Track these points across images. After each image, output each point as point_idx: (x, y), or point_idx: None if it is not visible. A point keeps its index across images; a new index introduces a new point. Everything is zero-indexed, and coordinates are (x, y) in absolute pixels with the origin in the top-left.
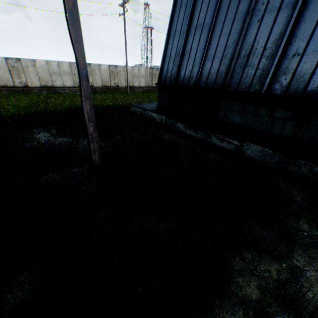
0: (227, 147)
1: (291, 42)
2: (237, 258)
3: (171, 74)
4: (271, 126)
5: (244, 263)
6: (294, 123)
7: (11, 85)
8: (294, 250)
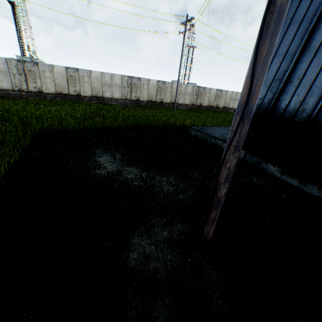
0: None
1: None
2: None
3: (261, 102)
4: None
5: None
6: None
7: (65, 92)
8: None
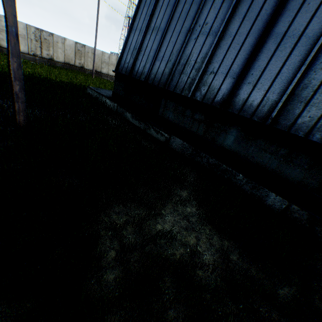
0: (160, 139)
1: (211, 62)
2: (121, 206)
3: (127, 66)
4: (191, 126)
5: (125, 209)
6: (205, 125)
7: None
8: (167, 206)
